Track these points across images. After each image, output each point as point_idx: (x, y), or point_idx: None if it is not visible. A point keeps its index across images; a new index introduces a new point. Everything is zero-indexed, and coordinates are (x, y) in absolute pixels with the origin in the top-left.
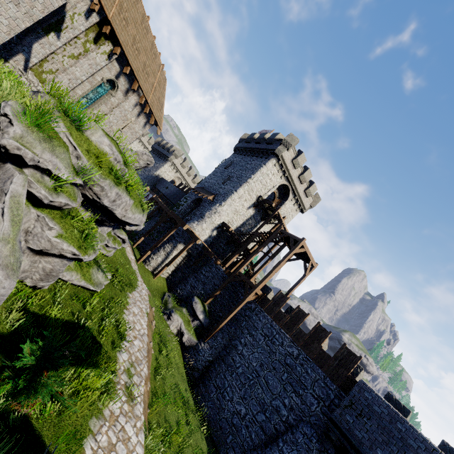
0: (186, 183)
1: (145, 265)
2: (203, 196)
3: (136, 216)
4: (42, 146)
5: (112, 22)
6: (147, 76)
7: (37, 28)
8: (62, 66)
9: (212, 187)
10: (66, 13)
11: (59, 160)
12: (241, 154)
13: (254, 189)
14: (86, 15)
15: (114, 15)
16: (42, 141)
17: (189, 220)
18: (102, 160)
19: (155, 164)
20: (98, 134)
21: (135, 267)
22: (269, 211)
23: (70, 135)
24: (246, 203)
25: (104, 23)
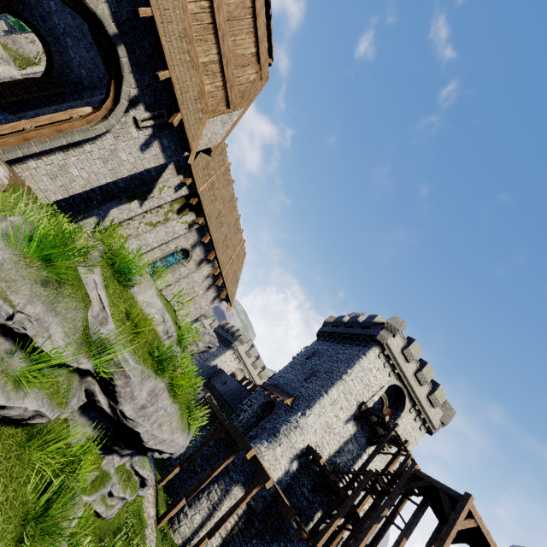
0: (251, 377)
1: (170, 530)
2: (278, 399)
3: (176, 436)
4: (33, 291)
5: (201, 195)
6: (227, 248)
7: (122, 196)
8: (135, 232)
9: (289, 385)
10: (156, 185)
11: (60, 321)
12: (328, 341)
13: (352, 391)
14: (176, 188)
15: (204, 191)
16: (39, 283)
17: (253, 439)
18: (143, 331)
19: (215, 351)
20: (150, 293)
21: (151, 536)
22: (378, 428)
23: (105, 287)
24: (342, 414)
25: (192, 196)
